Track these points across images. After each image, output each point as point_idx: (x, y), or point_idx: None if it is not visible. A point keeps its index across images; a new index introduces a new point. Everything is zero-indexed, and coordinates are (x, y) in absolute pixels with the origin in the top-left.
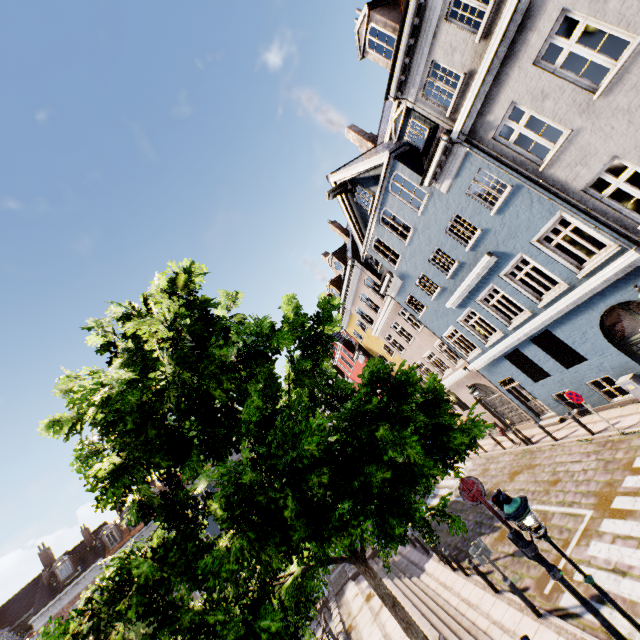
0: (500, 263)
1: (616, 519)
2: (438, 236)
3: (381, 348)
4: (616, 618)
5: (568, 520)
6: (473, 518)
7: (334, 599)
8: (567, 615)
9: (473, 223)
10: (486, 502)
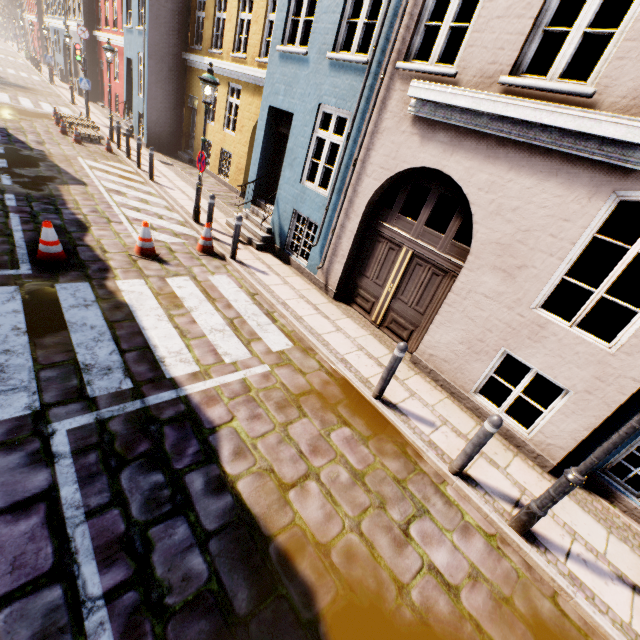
0: None
1: None
2: None
3: None
4: None
5: None
6: None
7: None
8: None
9: None
10: None
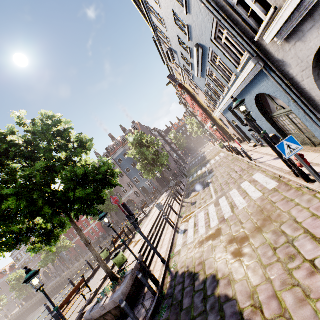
0: (205, 53)
1: (214, 206)
2: (174, 26)
3: (192, 90)
4: (180, 239)
5: (209, 198)
6: (200, 183)
7: (158, 196)
8: (178, 231)
9: (183, 19)
10: (119, 205)
